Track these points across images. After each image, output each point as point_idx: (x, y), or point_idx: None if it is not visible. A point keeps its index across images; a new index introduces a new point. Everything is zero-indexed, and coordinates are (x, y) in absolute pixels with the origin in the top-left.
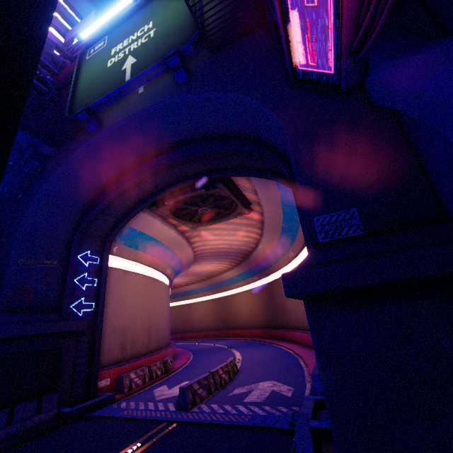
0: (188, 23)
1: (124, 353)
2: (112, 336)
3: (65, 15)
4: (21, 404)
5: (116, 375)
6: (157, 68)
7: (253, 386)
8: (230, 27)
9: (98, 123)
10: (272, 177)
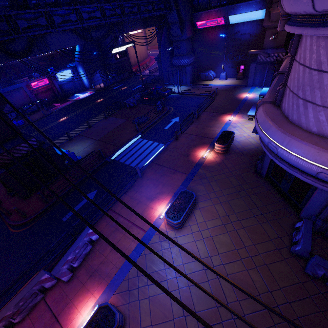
0: None
1: (135, 63)
2: (131, 59)
3: None
4: (124, 74)
5: (135, 68)
6: None
7: None
8: None
9: None
10: None
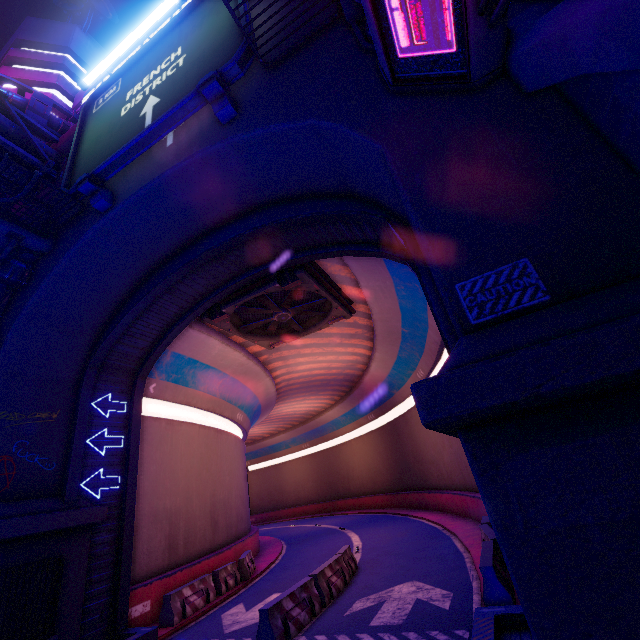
0: (230, 37)
1: (174, 554)
2: (152, 527)
3: (74, 74)
4: None
5: (160, 593)
6: (189, 103)
7: (384, 593)
8: (292, 36)
9: (109, 196)
10: (378, 252)
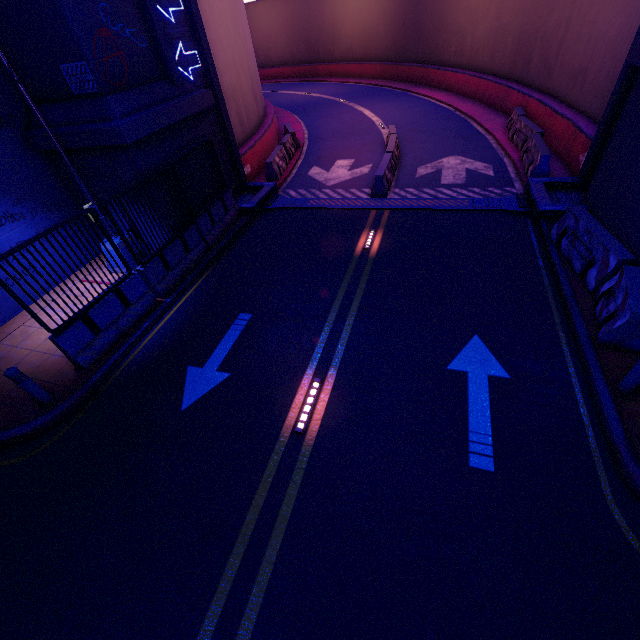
0: None
1: (244, 129)
2: (226, 106)
3: None
4: (213, 207)
5: (252, 160)
6: None
7: (437, 164)
8: None
9: None
10: None
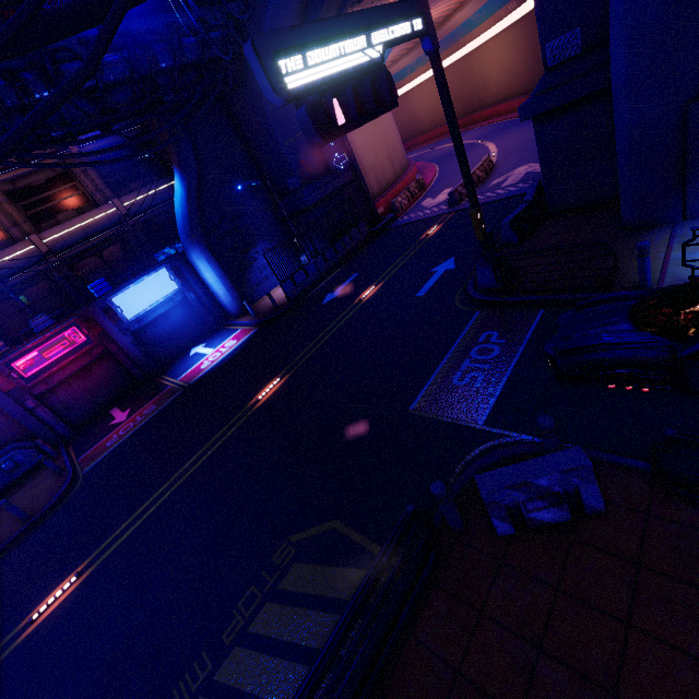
0: None
1: (381, 186)
2: (367, 176)
3: None
4: (351, 231)
5: (385, 204)
6: None
7: (510, 174)
8: None
9: None
10: None
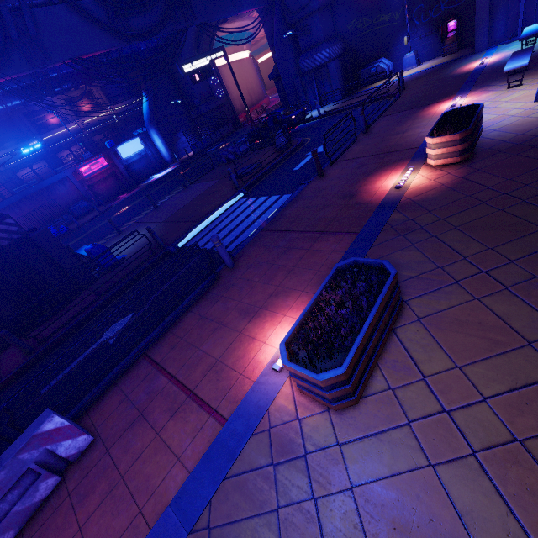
0: None
1: (243, 108)
2: (235, 102)
3: None
4: (224, 127)
5: (244, 117)
6: None
7: None
8: None
9: None
10: None
